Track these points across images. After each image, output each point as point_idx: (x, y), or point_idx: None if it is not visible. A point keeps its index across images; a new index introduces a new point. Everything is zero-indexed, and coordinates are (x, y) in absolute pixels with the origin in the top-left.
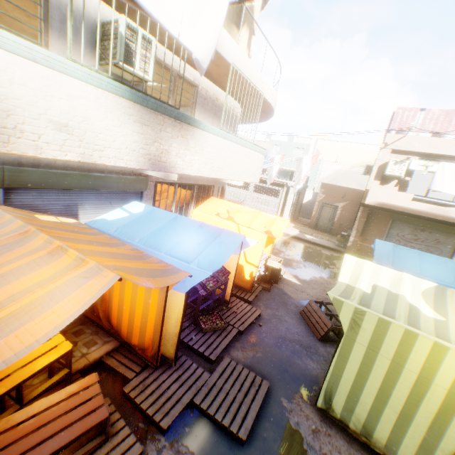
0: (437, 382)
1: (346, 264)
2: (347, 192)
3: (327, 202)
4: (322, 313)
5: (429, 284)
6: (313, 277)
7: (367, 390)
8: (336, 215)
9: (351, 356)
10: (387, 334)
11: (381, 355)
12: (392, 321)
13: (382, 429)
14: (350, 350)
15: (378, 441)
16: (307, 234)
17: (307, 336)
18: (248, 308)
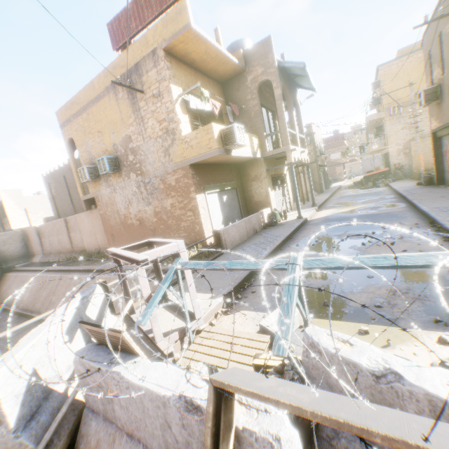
0: None
1: None
2: None
3: None
4: None
5: None
6: None
7: None
8: None
9: None
10: None
11: None
12: None
13: None
14: None
15: None
16: None
17: None
18: None
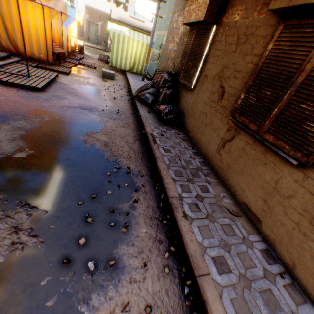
0: (130, 47)
1: (109, 25)
2: (101, 14)
3: (91, 21)
4: (105, 56)
5: (128, 30)
6: (97, 55)
7: (119, 56)
8: (98, 31)
9: (114, 47)
10: (120, 38)
11: (120, 45)
12: (121, 34)
13: (123, 65)
14: (114, 46)
15: (123, 68)
16: (86, 43)
17: (102, 63)
18: (79, 55)
